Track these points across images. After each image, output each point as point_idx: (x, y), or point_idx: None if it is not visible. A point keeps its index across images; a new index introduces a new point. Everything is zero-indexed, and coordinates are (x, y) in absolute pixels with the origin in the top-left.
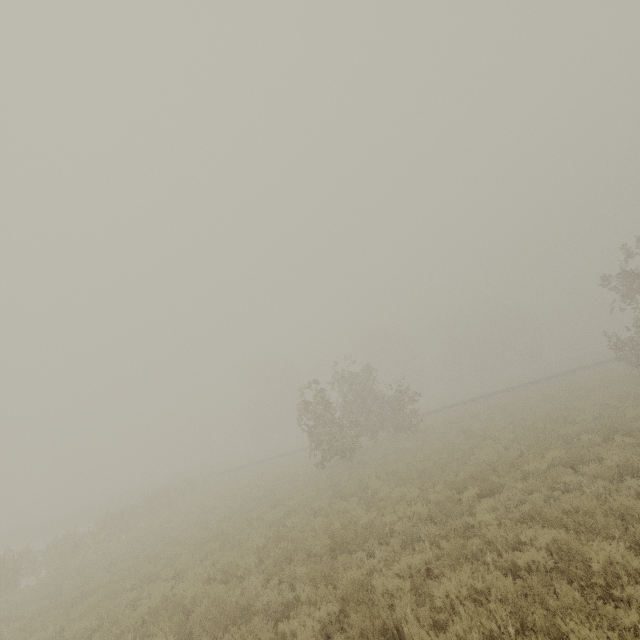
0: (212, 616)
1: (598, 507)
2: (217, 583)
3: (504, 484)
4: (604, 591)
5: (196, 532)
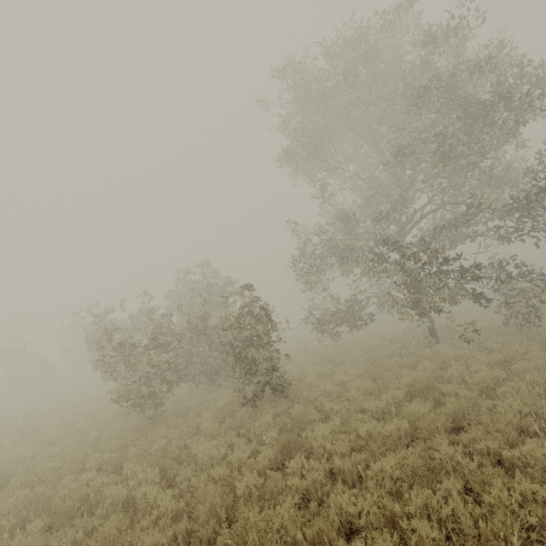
0: None
1: None
2: None
3: None
4: None
5: None
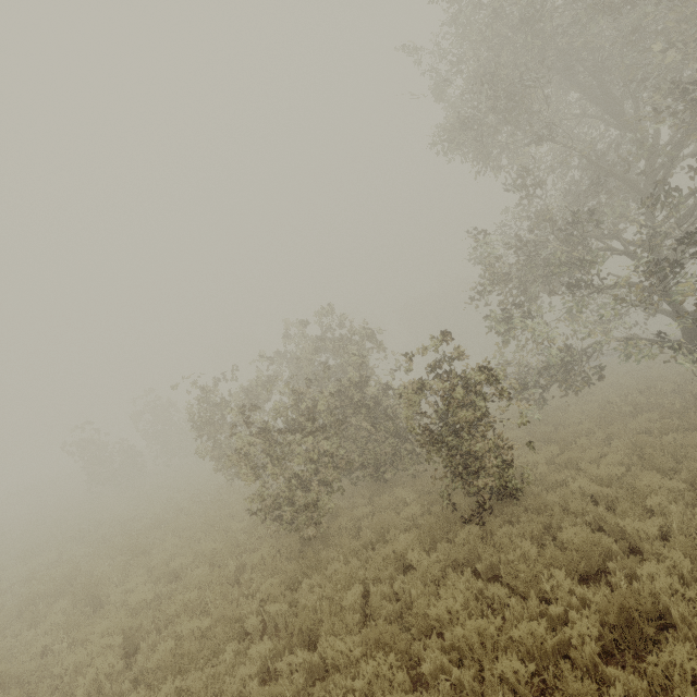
0: None
1: None
2: None
3: None
4: None
5: None
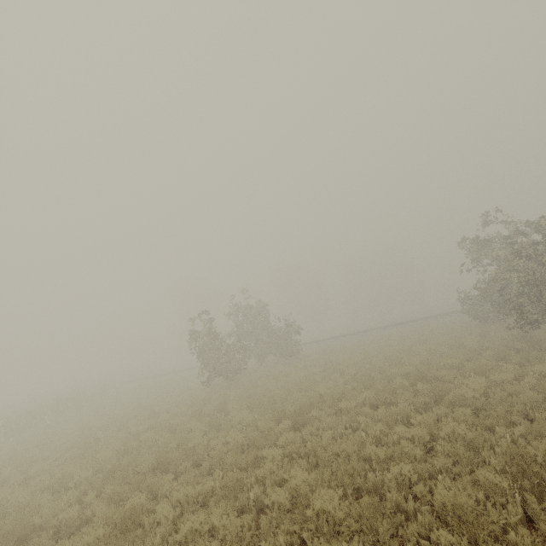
0: (5, 532)
1: (357, 452)
2: (53, 491)
3: (320, 417)
4: (313, 535)
5: (74, 438)
